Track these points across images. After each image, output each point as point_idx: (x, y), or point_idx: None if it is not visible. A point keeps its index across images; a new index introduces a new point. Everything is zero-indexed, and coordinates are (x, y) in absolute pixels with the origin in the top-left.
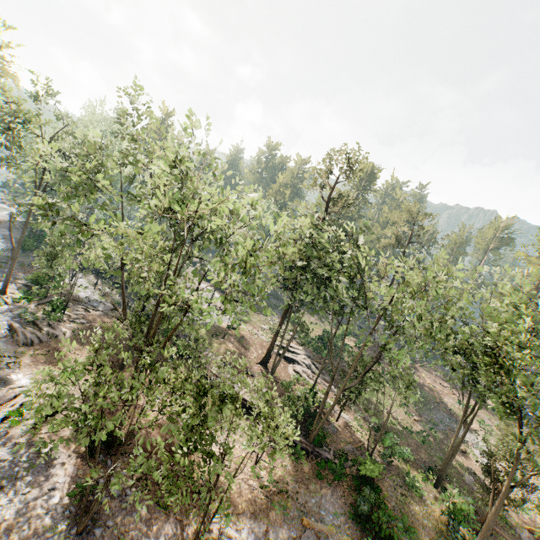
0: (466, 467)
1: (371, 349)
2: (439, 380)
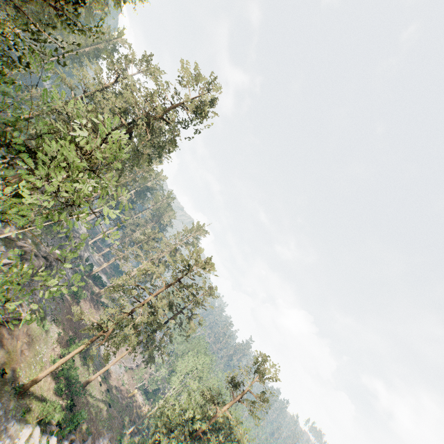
0: (115, 386)
1: (69, 327)
2: (86, 302)
